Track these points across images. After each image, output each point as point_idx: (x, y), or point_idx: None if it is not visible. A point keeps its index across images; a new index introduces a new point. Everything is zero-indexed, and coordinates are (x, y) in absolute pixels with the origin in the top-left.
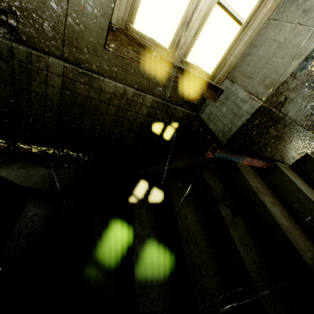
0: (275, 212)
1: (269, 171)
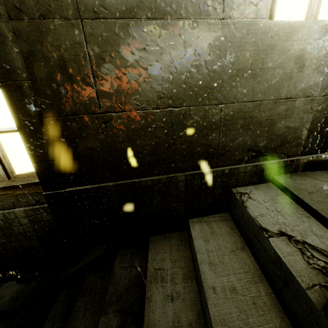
0: (161, 317)
1: (189, 234)
